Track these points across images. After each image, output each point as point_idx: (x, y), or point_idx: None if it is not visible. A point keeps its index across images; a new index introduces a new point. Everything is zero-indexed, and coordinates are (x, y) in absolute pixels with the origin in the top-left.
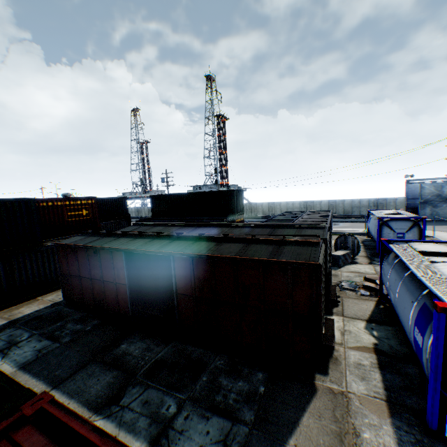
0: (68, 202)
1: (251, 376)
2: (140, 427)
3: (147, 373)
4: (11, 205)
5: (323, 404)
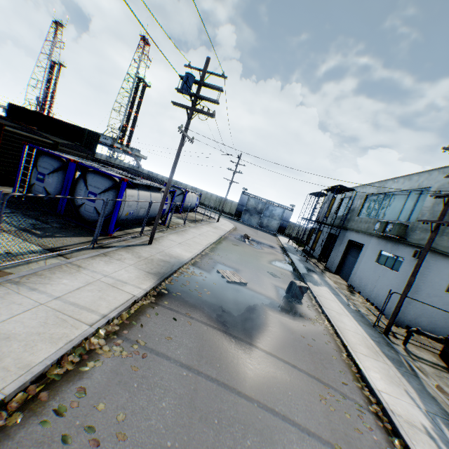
0: None
1: None
2: None
3: None
4: None
5: None
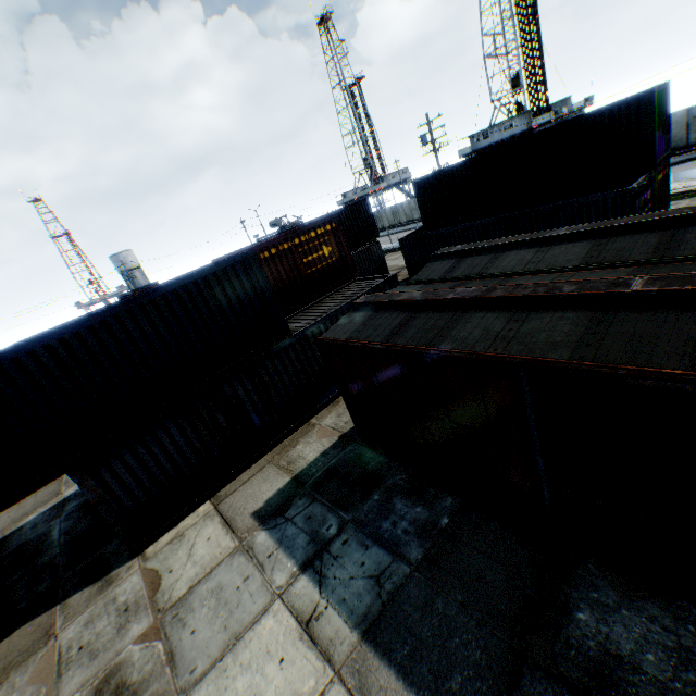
0: (296, 241)
1: None
2: None
3: None
4: (223, 277)
5: None
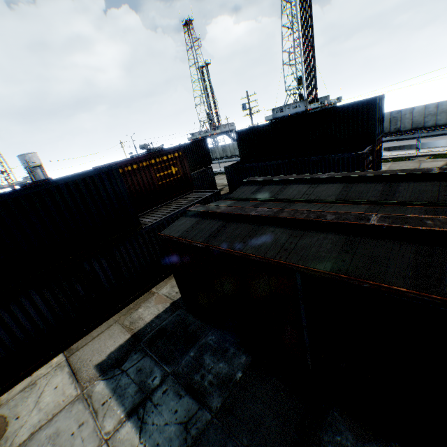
0: (152, 161)
1: None
2: None
3: None
4: (91, 182)
5: None
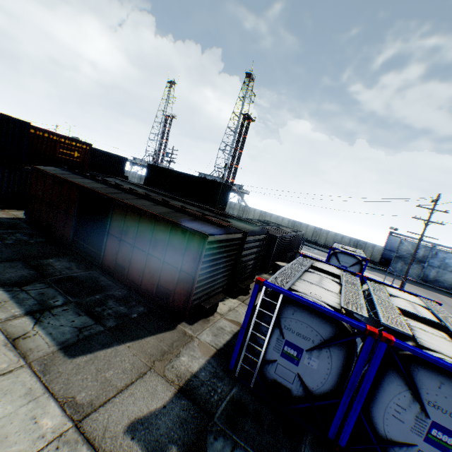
0: (63, 140)
1: (133, 307)
2: (28, 303)
3: (57, 280)
4: (7, 121)
5: (170, 336)
